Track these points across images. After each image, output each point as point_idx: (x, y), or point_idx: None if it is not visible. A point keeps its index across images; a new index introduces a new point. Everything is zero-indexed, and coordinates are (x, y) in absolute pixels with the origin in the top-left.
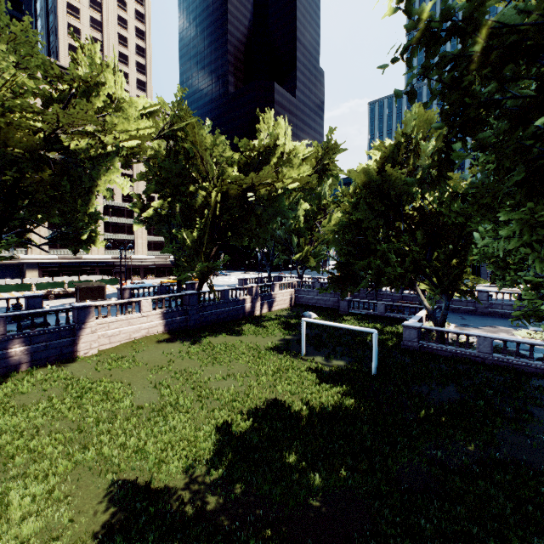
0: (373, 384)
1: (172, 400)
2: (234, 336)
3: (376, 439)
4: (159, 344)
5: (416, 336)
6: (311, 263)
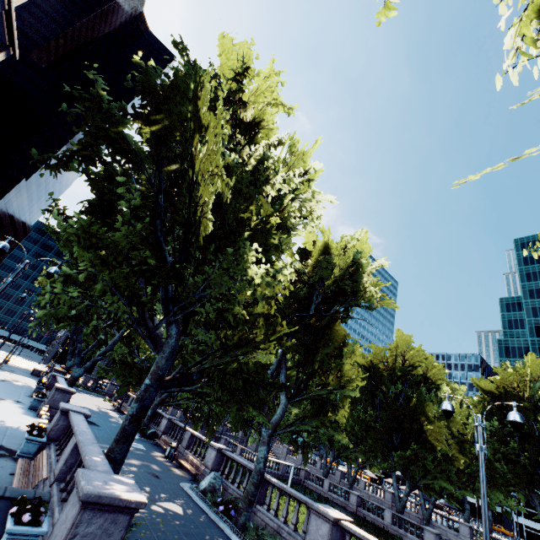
0: None
1: None
2: None
3: None
4: None
5: None
6: None
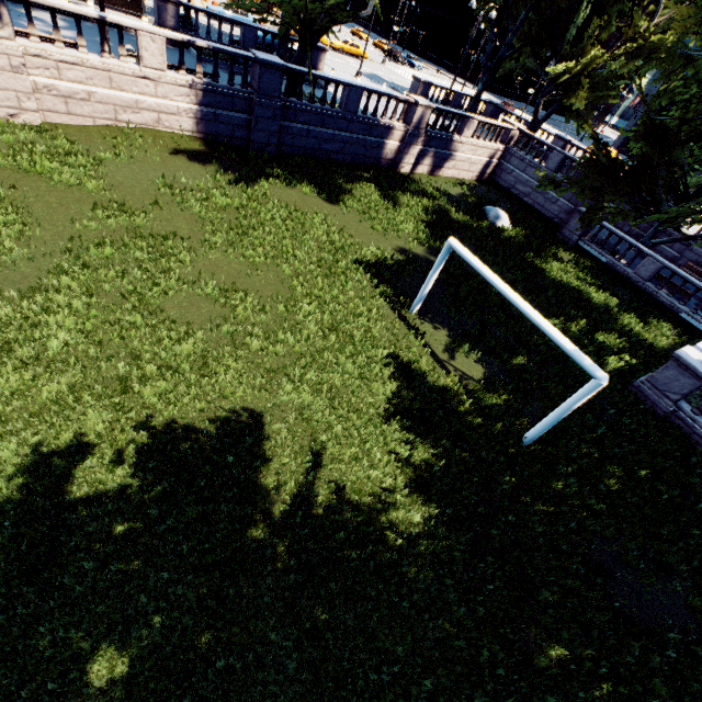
0: (502, 474)
1: (32, 314)
2: (323, 200)
3: (385, 698)
4: (171, 157)
5: (684, 391)
6: (577, 98)
